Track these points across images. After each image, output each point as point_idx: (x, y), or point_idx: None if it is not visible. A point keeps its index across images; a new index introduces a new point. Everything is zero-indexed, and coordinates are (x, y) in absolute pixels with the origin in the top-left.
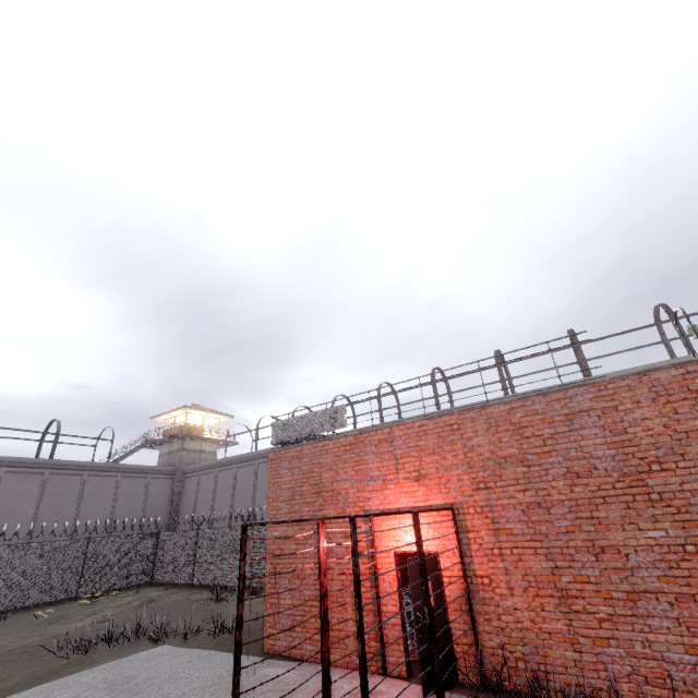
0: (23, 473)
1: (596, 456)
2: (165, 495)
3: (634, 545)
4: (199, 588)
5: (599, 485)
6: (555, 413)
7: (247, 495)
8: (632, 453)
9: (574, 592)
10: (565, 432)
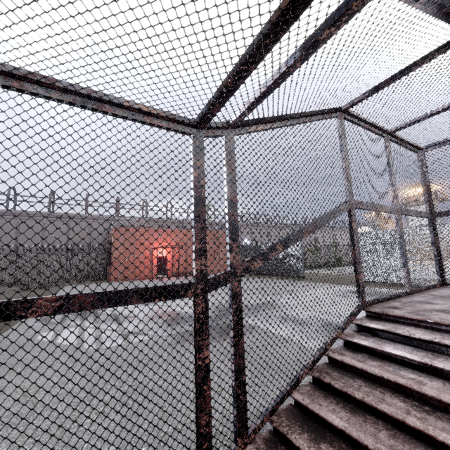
0: None
1: None
2: None
3: None
4: None
5: None
6: None
7: None
8: None
9: (189, 261)
10: None
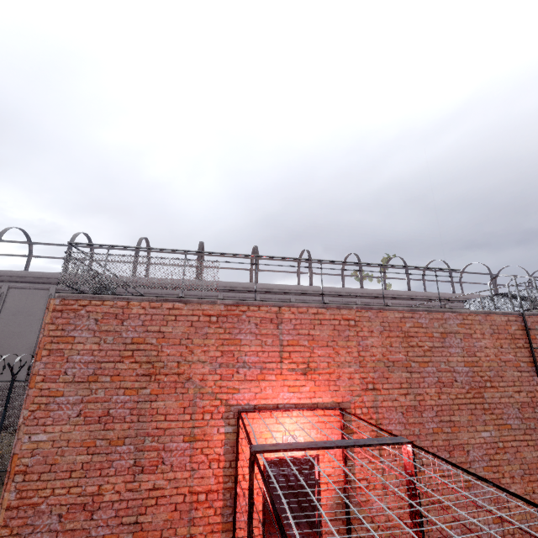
0: None
1: (457, 371)
2: None
3: (472, 443)
4: None
5: (456, 395)
6: (434, 330)
7: None
8: (477, 371)
9: (433, 486)
10: (439, 347)
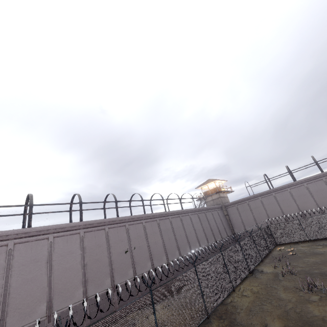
0: (193, 214)
1: None
2: (223, 216)
3: None
4: (314, 240)
5: None
6: None
7: (274, 207)
8: None
9: None
10: None
